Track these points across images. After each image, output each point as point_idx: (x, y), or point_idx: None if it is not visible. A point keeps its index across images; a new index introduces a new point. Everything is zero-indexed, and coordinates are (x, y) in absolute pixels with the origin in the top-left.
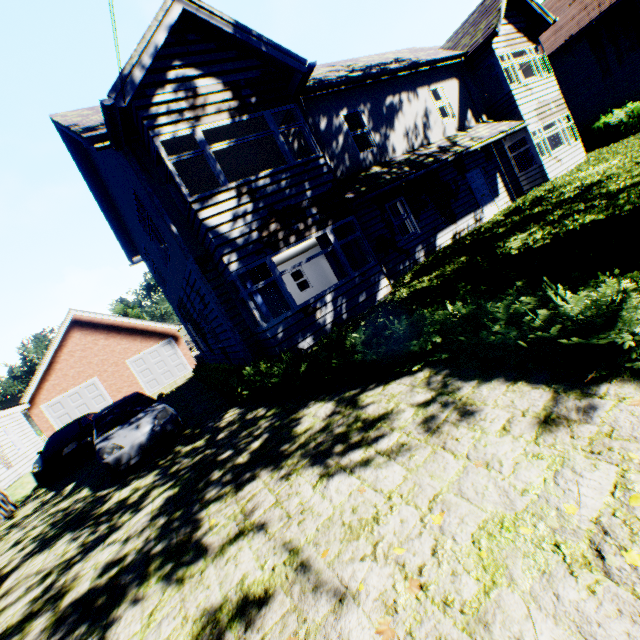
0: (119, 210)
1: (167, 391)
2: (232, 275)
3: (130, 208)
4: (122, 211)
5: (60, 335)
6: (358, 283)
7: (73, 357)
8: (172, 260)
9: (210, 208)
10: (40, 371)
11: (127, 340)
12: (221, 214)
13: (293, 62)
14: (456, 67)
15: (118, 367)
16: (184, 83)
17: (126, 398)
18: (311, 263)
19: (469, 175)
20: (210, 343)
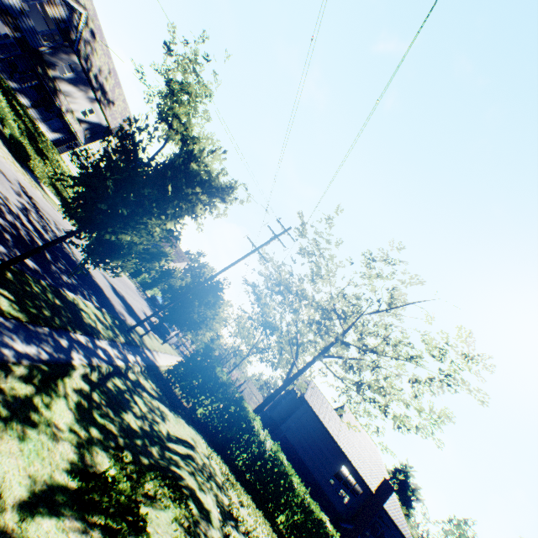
0: None
1: None
2: None
3: None
4: None
5: None
6: None
7: None
8: None
9: None
10: None
11: None
12: None
13: (77, 47)
14: (107, 124)
15: None
16: (61, 3)
17: None
18: (1, 28)
19: (59, 120)
20: None
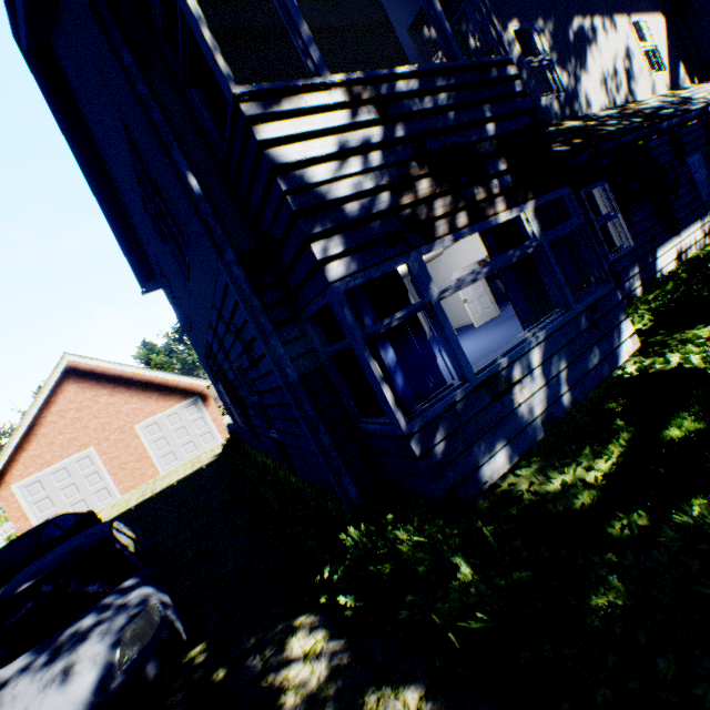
0: (125, 205)
1: (186, 472)
2: (331, 290)
3: (131, 186)
4: (127, 204)
5: (48, 388)
6: (584, 326)
7: (63, 418)
8: (193, 270)
9: (284, 119)
10: (15, 437)
11: (138, 397)
12: (309, 138)
13: None
14: None
15: (123, 434)
16: None
17: (77, 549)
18: None
19: (688, 161)
20: (253, 423)
